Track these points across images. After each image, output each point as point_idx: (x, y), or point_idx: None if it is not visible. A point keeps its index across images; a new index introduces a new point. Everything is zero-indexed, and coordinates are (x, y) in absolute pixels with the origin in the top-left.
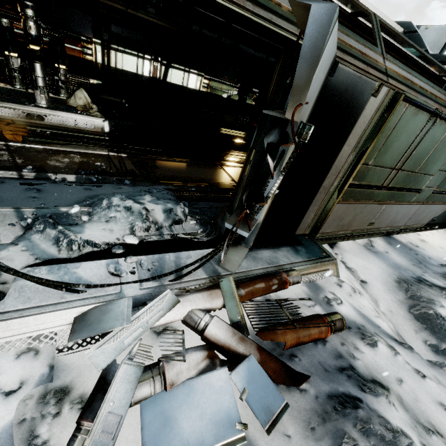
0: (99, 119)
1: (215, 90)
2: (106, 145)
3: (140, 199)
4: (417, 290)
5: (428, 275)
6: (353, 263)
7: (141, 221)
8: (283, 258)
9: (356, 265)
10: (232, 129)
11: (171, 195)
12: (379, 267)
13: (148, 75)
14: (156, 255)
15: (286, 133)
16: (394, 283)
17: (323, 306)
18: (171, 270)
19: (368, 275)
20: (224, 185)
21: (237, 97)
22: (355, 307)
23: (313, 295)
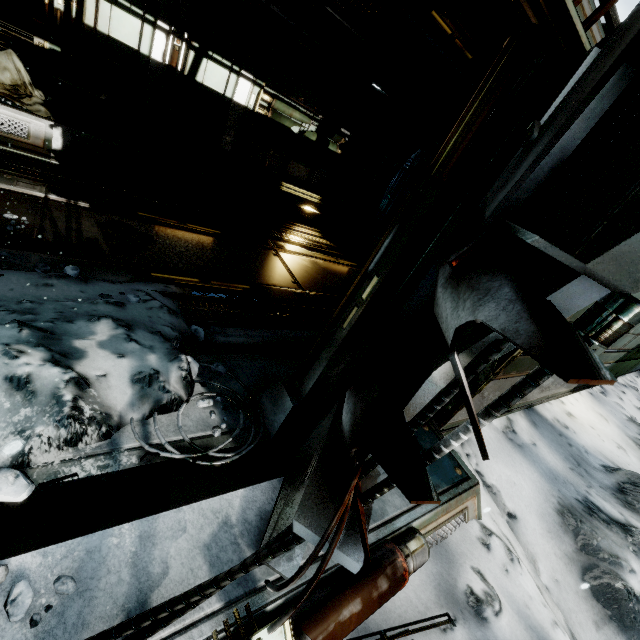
0: (41, 120)
1: (281, 116)
2: (45, 178)
3: (80, 334)
4: (592, 535)
5: (595, 493)
6: (494, 473)
7: (55, 422)
8: (393, 495)
9: (498, 479)
10: (301, 187)
11: (170, 312)
12: (531, 481)
13: (161, 60)
14: (79, 540)
15: (552, 311)
16: (556, 515)
17: (470, 622)
18: (115, 602)
19: (518, 500)
20: (280, 292)
21: (315, 136)
22: (520, 607)
23: (446, 585)
